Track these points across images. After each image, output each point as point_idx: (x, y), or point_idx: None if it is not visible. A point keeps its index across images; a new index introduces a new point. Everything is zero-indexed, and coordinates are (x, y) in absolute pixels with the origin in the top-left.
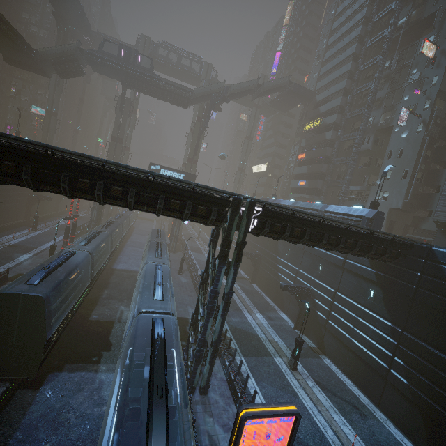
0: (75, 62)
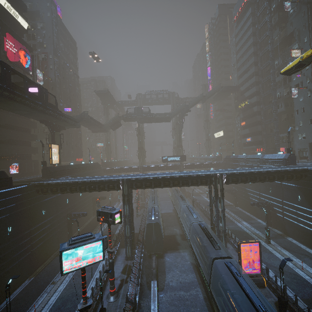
0: (118, 122)
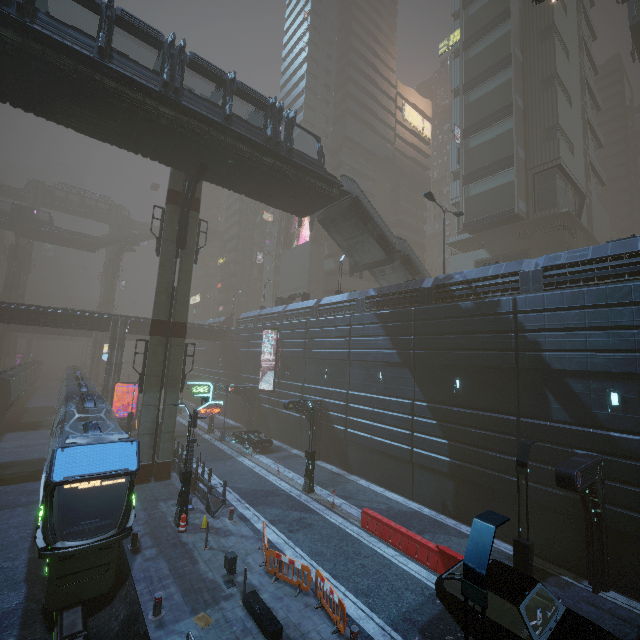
0: None
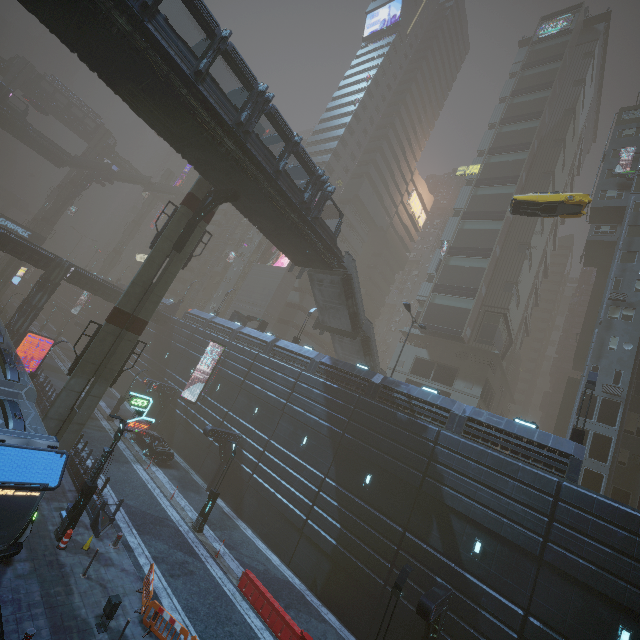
0: None
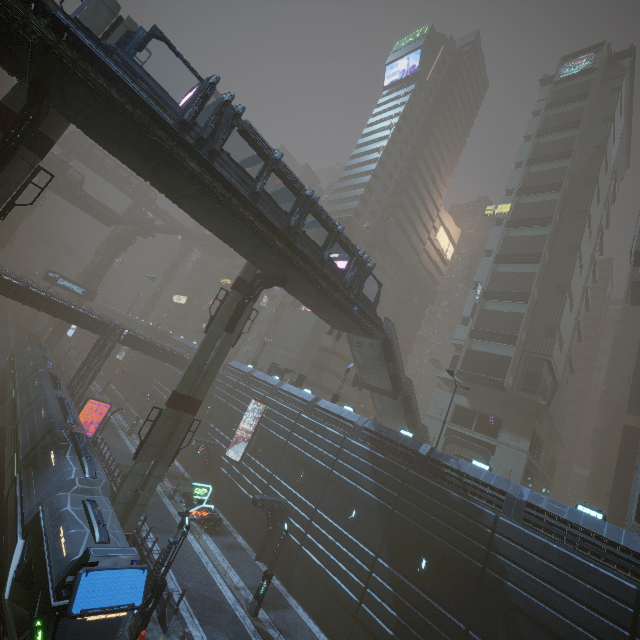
0: None
